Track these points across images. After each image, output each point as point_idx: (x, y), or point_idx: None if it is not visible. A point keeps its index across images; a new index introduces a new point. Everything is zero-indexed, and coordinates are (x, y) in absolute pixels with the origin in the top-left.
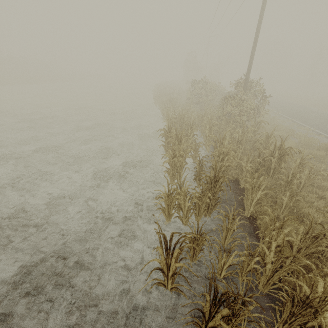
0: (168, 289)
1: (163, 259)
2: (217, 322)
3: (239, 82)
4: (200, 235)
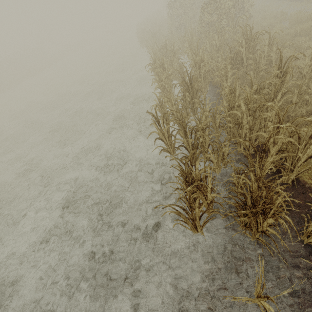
0: (172, 154)
1: (160, 132)
2: (190, 145)
3: None
4: (182, 118)
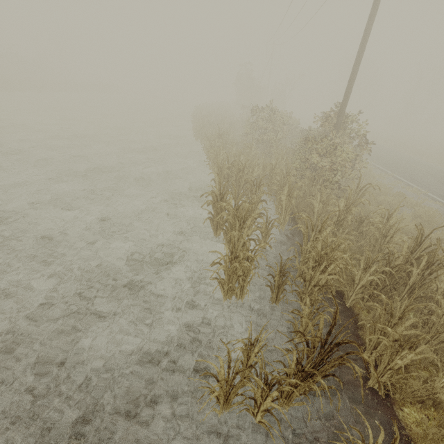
0: None
1: None
2: None
3: (329, 116)
4: None
